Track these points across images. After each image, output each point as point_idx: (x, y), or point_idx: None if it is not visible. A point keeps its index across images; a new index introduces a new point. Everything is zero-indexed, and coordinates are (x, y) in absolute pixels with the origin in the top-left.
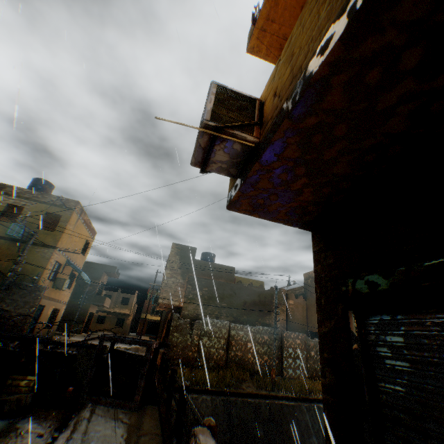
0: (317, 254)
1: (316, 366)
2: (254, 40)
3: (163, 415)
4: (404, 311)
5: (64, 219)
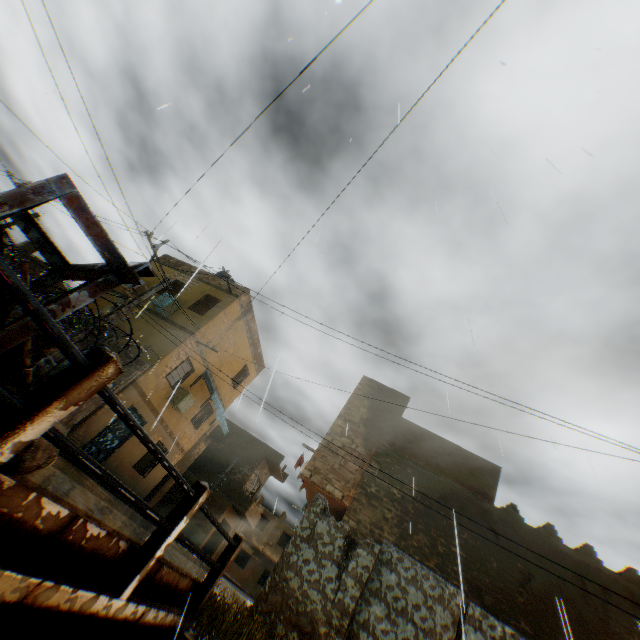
0: None
1: None
2: None
3: None
4: None
5: (221, 305)
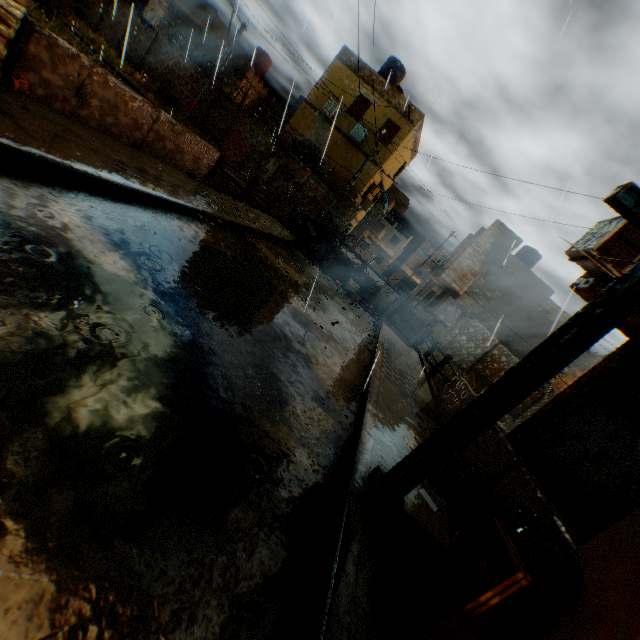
0: (611, 355)
1: None
2: None
3: (423, 361)
4: (610, 408)
5: (400, 135)
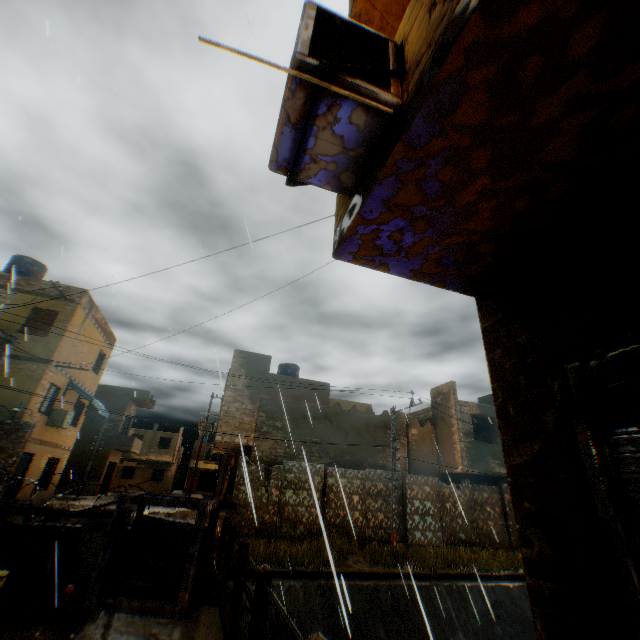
0: (491, 331)
1: (455, 525)
2: (362, 2)
3: (228, 624)
4: None
5: (64, 317)
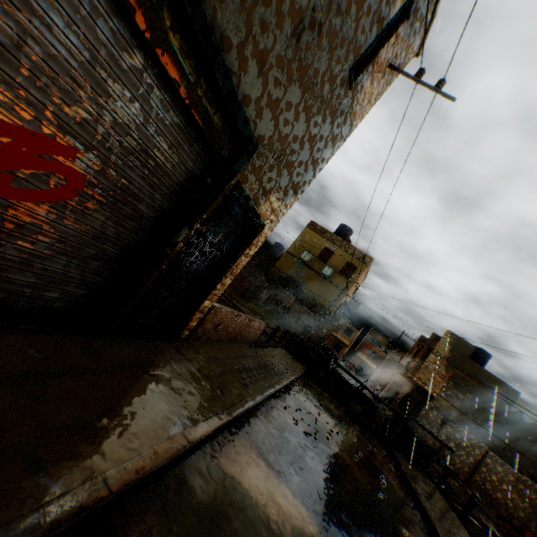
0: None
1: None
2: None
3: (445, 495)
4: None
5: (358, 271)
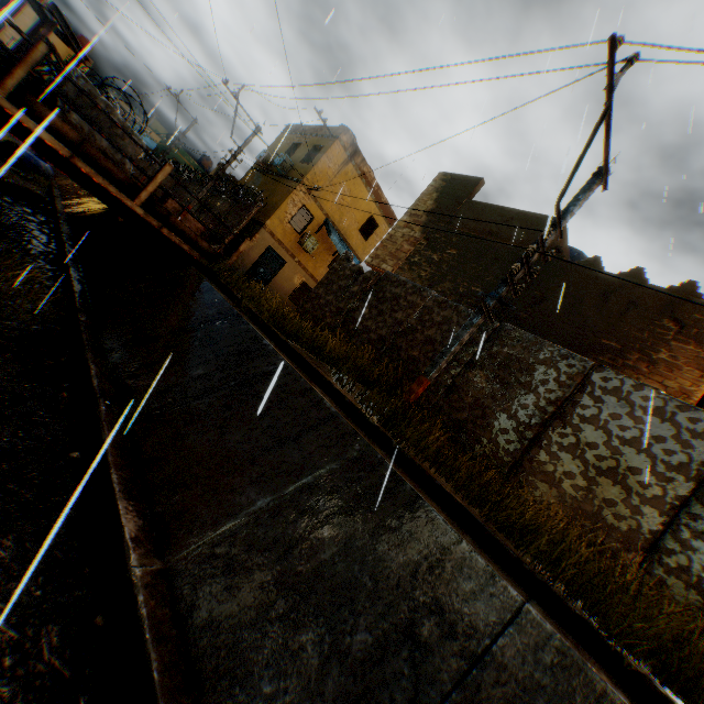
0: None
1: None
2: None
3: None
4: None
5: (324, 151)
